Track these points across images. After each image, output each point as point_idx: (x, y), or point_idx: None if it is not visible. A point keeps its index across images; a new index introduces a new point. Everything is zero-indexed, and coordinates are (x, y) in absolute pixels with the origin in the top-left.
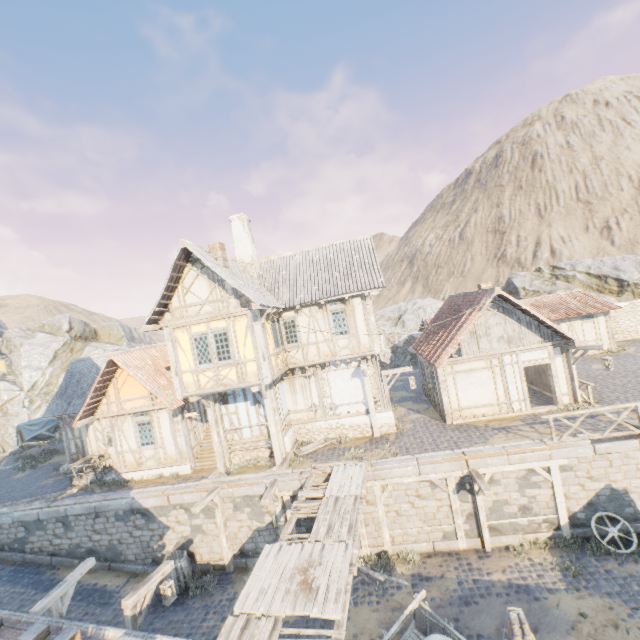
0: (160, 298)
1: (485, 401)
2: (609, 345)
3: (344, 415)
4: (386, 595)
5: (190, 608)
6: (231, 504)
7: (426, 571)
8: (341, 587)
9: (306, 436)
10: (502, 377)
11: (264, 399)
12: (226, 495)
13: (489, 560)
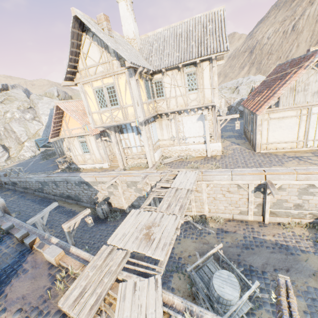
0: (68, 61)
1: (287, 139)
2: None
3: (190, 143)
4: (201, 236)
5: (108, 225)
6: (125, 184)
7: (226, 228)
8: (167, 242)
9: (168, 154)
10: (306, 123)
11: (141, 131)
12: (122, 180)
13: (265, 228)
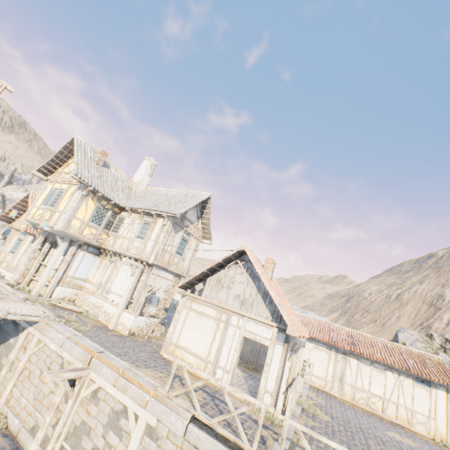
0: (50, 159)
1: (198, 350)
2: (446, 435)
3: (109, 301)
4: None
5: None
6: None
7: None
8: None
9: (81, 302)
10: (222, 335)
11: (59, 247)
12: None
13: None
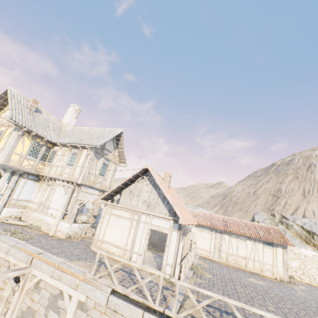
0: None
1: (118, 243)
2: (283, 275)
3: (49, 215)
4: None
5: None
6: None
7: None
8: None
9: (26, 218)
10: (135, 230)
11: (2, 177)
12: None
13: None
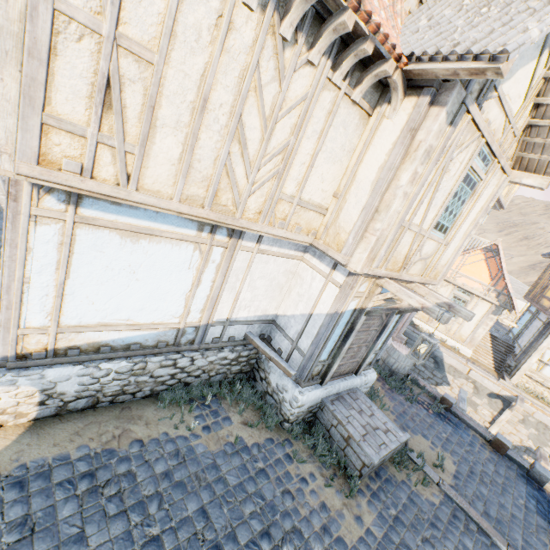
0: None
1: None
2: None
3: None
4: None
5: None
6: (520, 416)
7: None
8: None
9: None
10: None
11: None
12: (525, 409)
13: None
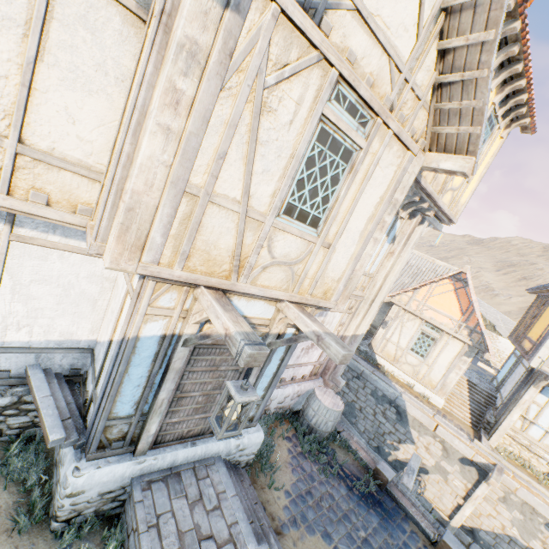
0: None
1: None
2: None
3: None
4: None
5: None
6: (500, 492)
7: None
8: None
9: None
10: None
11: None
12: (506, 483)
13: None
